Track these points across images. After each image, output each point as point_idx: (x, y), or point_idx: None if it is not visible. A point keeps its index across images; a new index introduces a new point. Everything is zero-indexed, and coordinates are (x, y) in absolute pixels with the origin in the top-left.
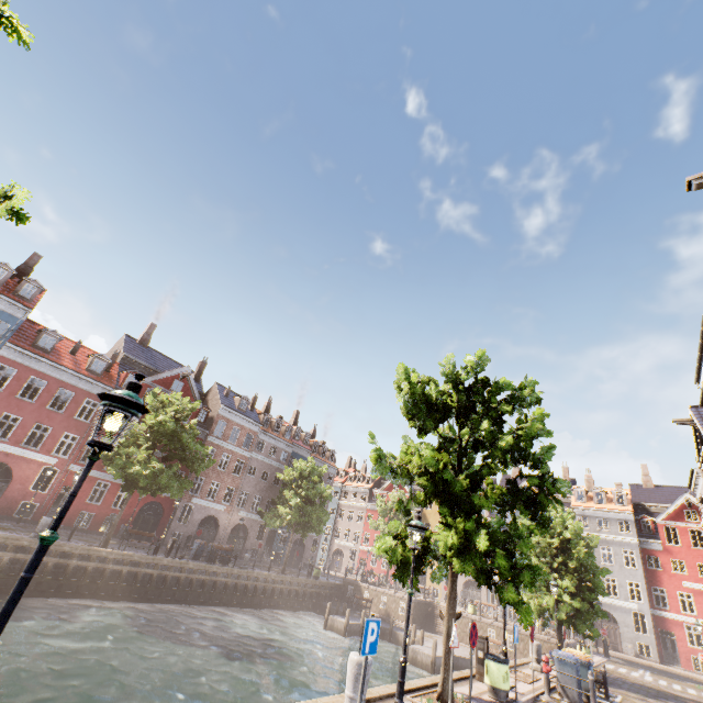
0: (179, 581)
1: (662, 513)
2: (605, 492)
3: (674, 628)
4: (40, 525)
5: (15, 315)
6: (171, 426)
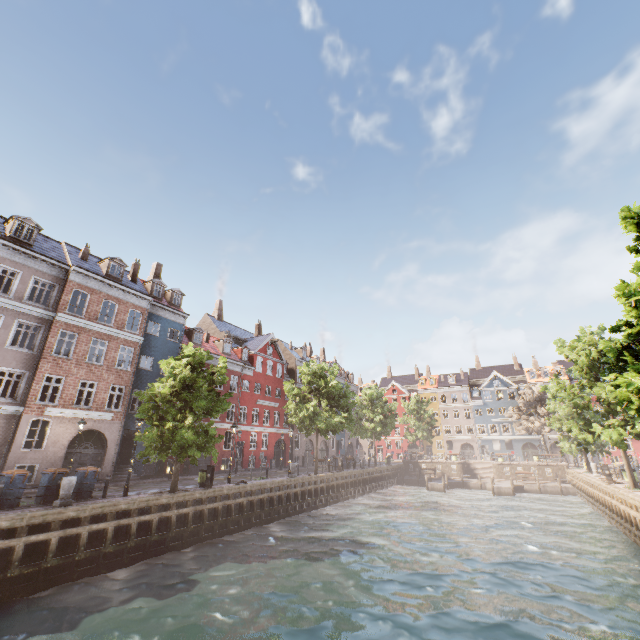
0: (352, 484)
1: None
2: (548, 370)
3: None
4: (292, 469)
5: (179, 322)
6: (340, 387)
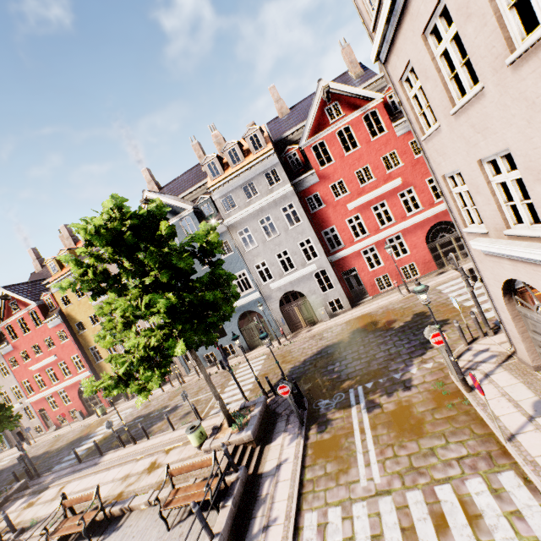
0: None
1: (305, 130)
2: (239, 144)
3: (355, 263)
4: None
5: None
6: None
